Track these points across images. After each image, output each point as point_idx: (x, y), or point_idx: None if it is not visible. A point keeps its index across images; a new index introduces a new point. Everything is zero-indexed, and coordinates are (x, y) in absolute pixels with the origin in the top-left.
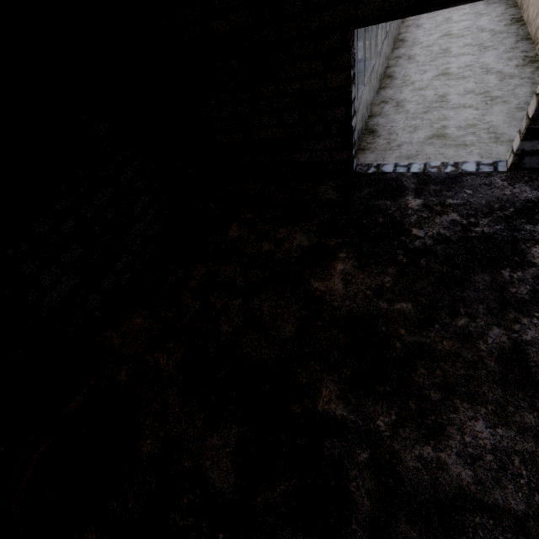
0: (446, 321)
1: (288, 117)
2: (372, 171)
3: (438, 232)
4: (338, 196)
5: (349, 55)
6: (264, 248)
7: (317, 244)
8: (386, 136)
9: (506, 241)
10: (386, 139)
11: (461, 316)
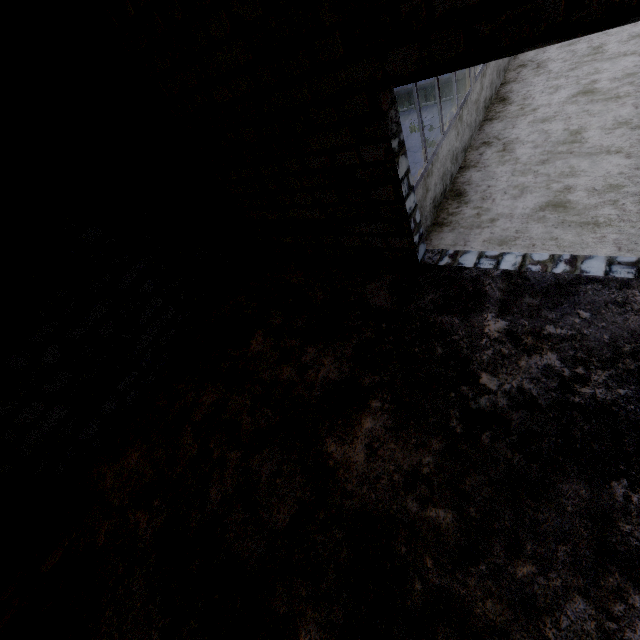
0: (499, 561)
1: (323, 196)
2: (445, 263)
3: (519, 386)
4: (391, 302)
5: (384, 122)
6: (284, 374)
7: (347, 379)
8: (478, 202)
9: (632, 422)
10: (477, 208)
11: (526, 558)
